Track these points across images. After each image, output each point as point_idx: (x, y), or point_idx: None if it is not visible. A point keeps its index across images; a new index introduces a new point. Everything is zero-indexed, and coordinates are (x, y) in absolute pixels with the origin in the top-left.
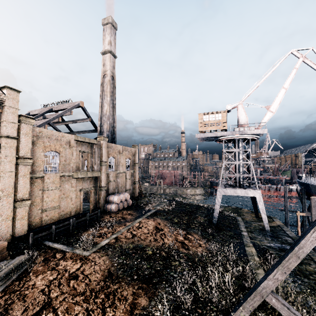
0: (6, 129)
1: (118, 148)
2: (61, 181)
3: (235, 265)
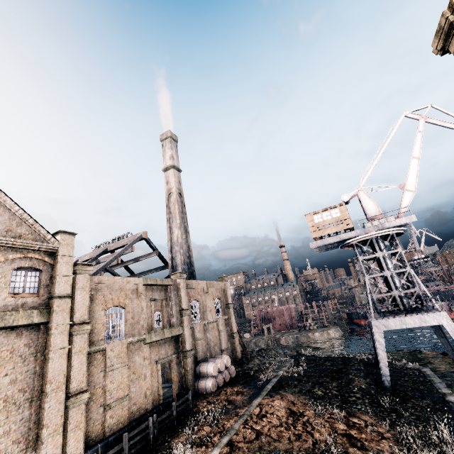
0: (59, 286)
1: (201, 286)
2: (130, 352)
3: None
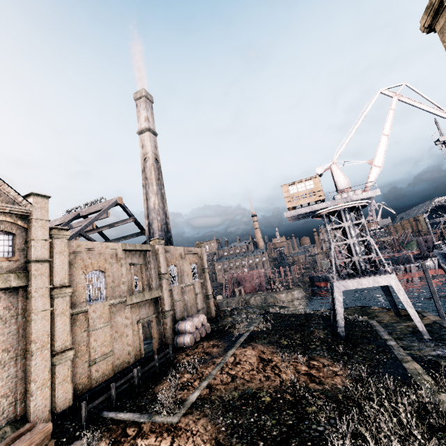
0: (35, 250)
1: (178, 252)
2: (112, 313)
3: (401, 395)
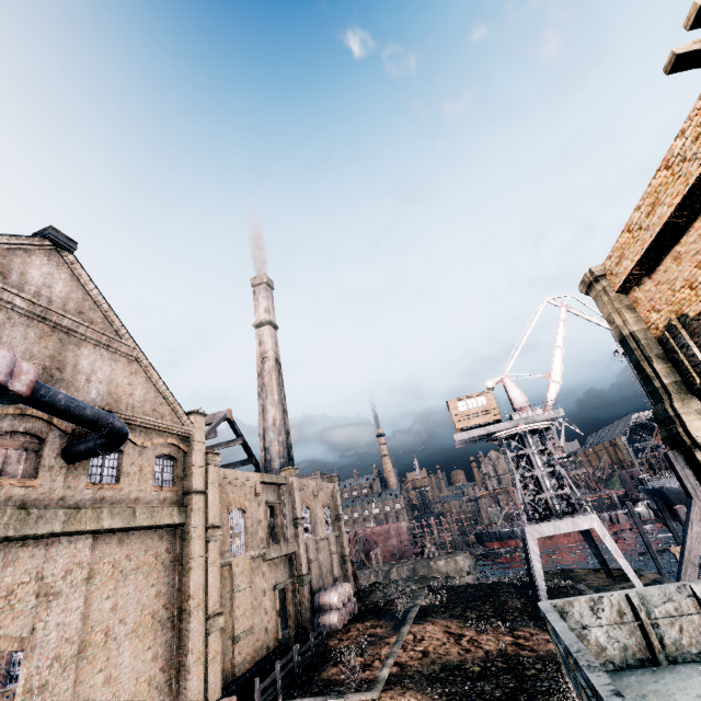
0: (195, 479)
1: (311, 488)
2: (251, 570)
3: None
